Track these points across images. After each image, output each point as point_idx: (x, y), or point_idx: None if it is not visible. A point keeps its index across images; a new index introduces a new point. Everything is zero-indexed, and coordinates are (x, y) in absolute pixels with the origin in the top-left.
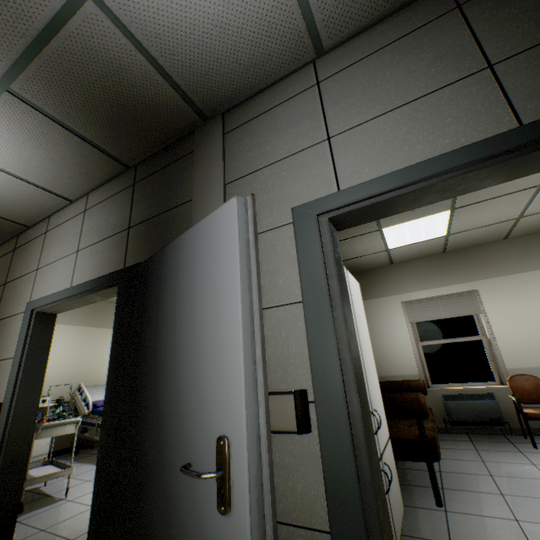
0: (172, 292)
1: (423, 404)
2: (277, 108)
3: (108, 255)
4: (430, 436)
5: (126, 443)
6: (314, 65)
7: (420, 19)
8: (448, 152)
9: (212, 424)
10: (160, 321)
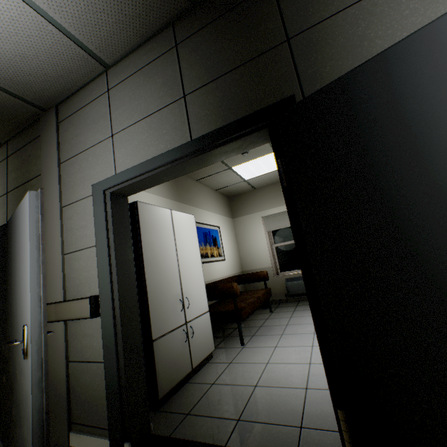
0: (15, 246)
1: (234, 289)
2: (87, 106)
3: None
4: (240, 307)
5: (6, 334)
6: (107, 74)
7: (159, 51)
8: (160, 154)
9: (24, 320)
10: (12, 264)
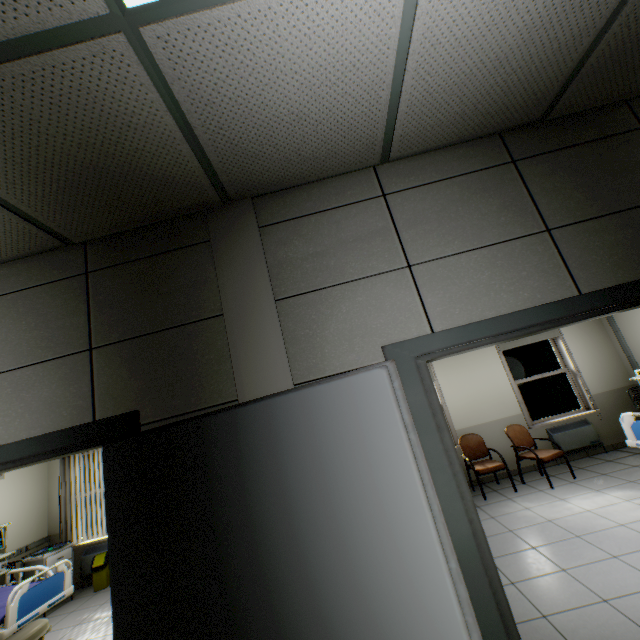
0: (272, 483)
1: None
2: (335, 211)
3: (46, 394)
4: None
5: None
6: (375, 171)
7: (482, 161)
8: (532, 307)
9: None
10: (253, 527)
